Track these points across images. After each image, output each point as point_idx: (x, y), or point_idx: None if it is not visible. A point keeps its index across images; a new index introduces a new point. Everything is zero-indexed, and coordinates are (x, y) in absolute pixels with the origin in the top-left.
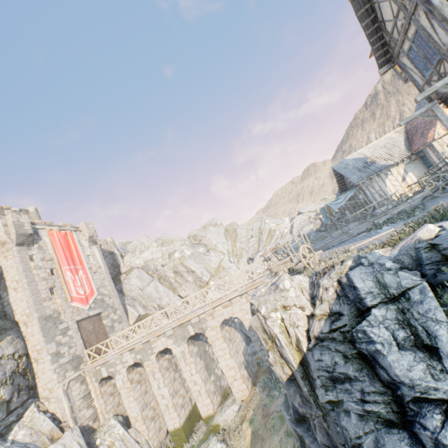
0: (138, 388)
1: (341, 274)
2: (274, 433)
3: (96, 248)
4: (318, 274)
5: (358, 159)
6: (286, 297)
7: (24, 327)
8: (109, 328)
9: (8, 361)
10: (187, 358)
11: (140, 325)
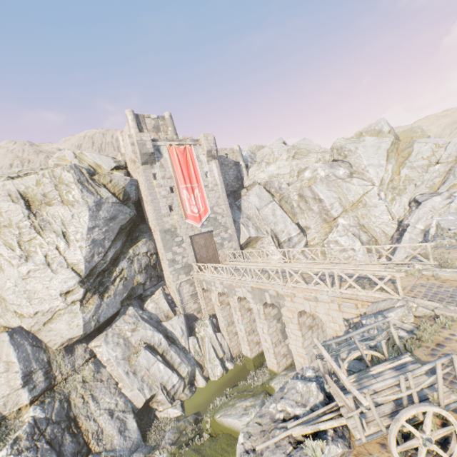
0: (227, 309)
1: None
2: None
3: (214, 164)
4: None
5: None
6: None
7: (154, 233)
8: (218, 245)
9: (143, 257)
10: (261, 318)
11: (240, 254)
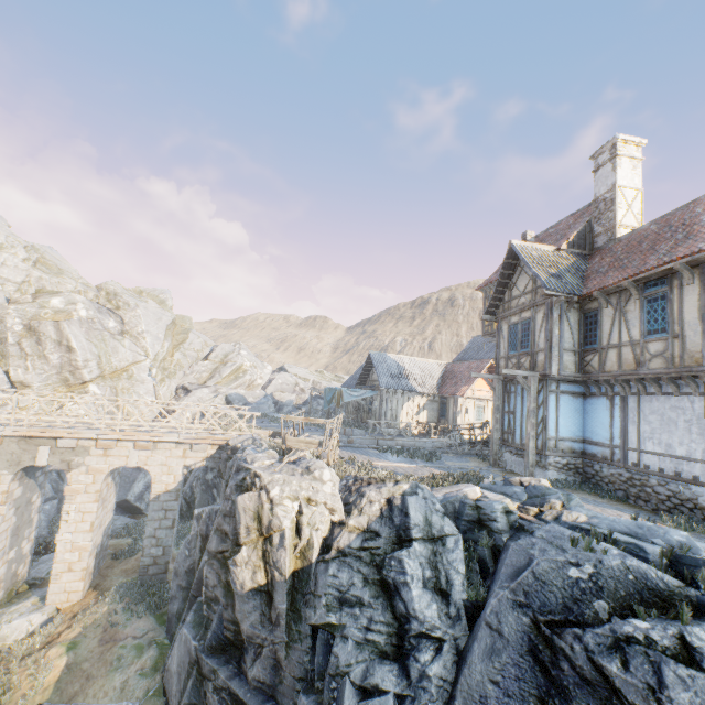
0: None
1: (393, 494)
2: (117, 670)
3: None
4: (361, 481)
5: (397, 364)
6: (318, 489)
7: None
8: None
9: None
10: None
11: None
